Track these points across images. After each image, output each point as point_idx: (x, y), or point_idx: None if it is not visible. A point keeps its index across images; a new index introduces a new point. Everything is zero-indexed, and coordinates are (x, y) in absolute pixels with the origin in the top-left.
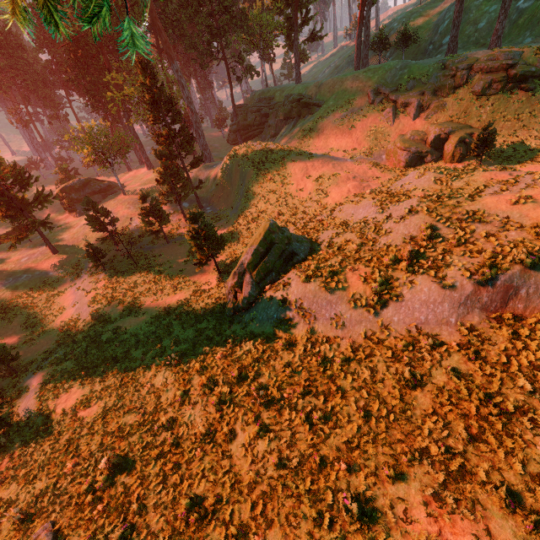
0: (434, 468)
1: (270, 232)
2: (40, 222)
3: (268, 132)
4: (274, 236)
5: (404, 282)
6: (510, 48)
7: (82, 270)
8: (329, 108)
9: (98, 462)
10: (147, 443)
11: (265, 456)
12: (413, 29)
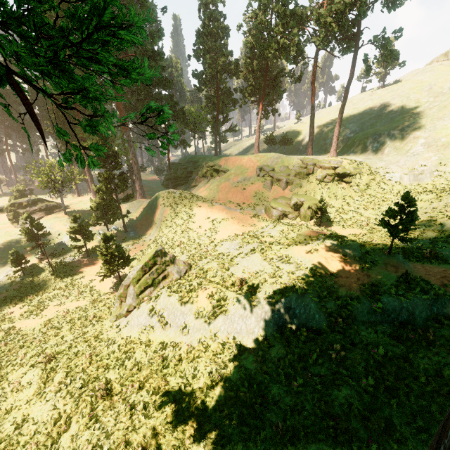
0: (206, 449)
1: (155, 255)
2: None
3: (191, 183)
4: (158, 259)
5: (233, 300)
6: (336, 158)
7: (3, 273)
8: (231, 174)
9: None
10: None
11: (85, 446)
12: (292, 136)
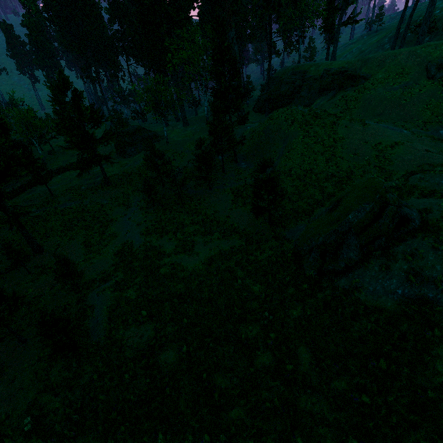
0: None
1: (385, 190)
2: (105, 156)
3: (299, 102)
4: (388, 196)
5: None
6: None
7: (131, 203)
8: (378, 81)
9: (196, 437)
10: (256, 427)
11: None
12: None
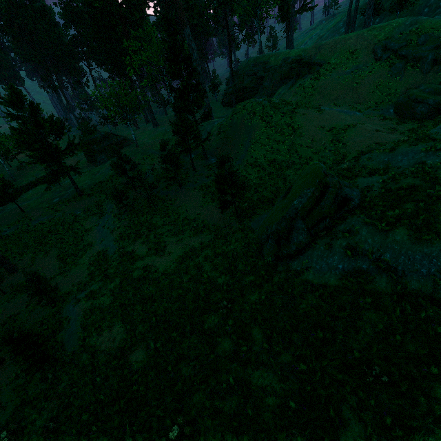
0: None
1: (325, 175)
2: (71, 167)
3: (263, 93)
4: (328, 180)
5: None
6: None
7: (105, 211)
8: (331, 66)
9: (161, 425)
10: (215, 407)
11: None
12: None
